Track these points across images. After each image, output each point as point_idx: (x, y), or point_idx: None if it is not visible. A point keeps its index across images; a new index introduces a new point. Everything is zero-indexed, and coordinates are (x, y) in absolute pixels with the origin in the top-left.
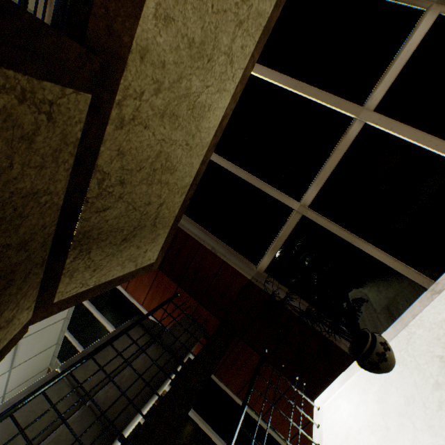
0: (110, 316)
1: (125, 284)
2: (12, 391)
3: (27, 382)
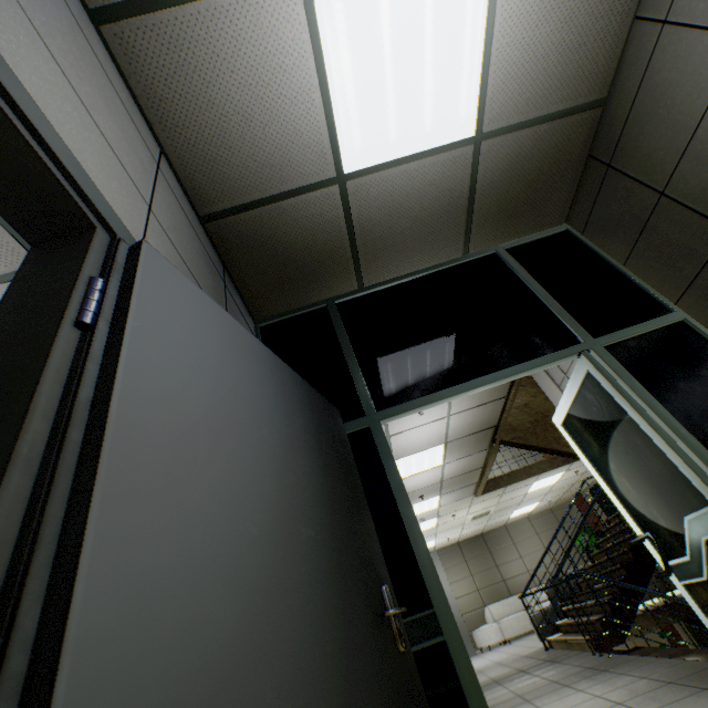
0: None
1: None
2: (560, 499)
3: (567, 497)
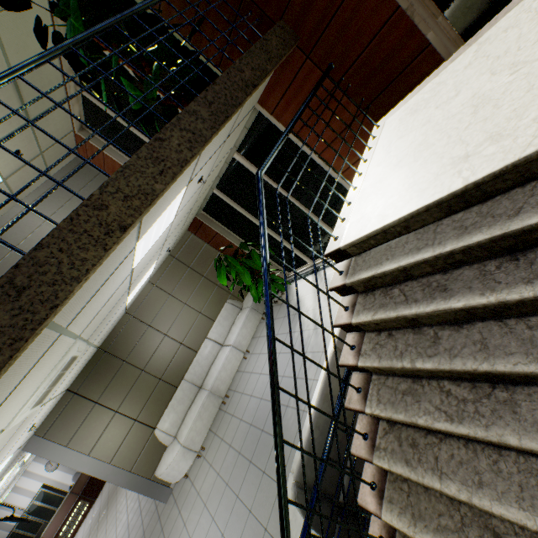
0: (278, 178)
1: (319, 149)
2: (178, 238)
3: (184, 230)
